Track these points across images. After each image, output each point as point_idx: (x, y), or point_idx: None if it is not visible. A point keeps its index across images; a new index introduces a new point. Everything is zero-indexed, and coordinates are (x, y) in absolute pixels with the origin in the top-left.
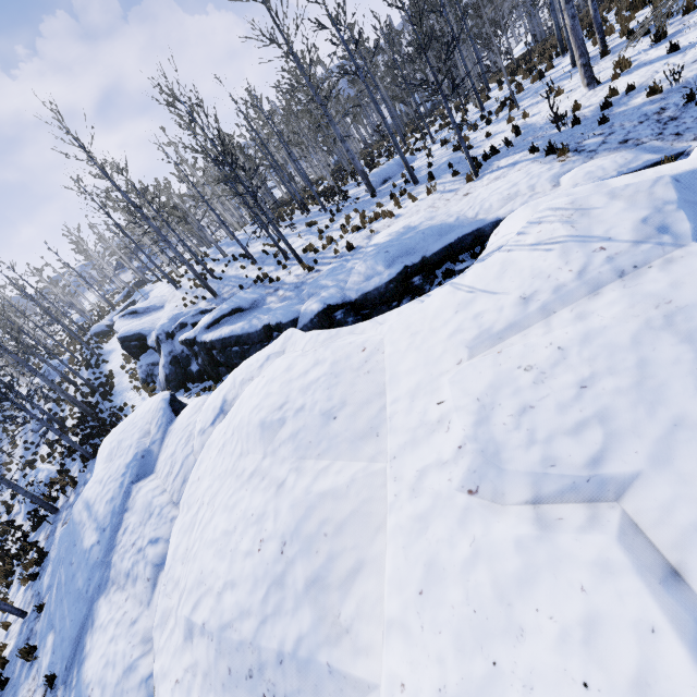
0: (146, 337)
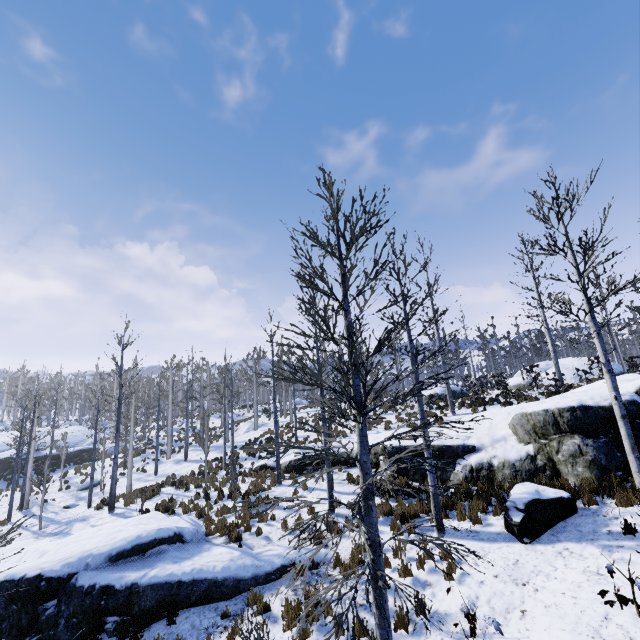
0: None
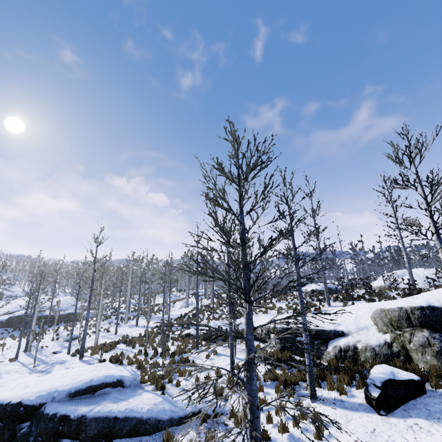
0: (4, 295)
